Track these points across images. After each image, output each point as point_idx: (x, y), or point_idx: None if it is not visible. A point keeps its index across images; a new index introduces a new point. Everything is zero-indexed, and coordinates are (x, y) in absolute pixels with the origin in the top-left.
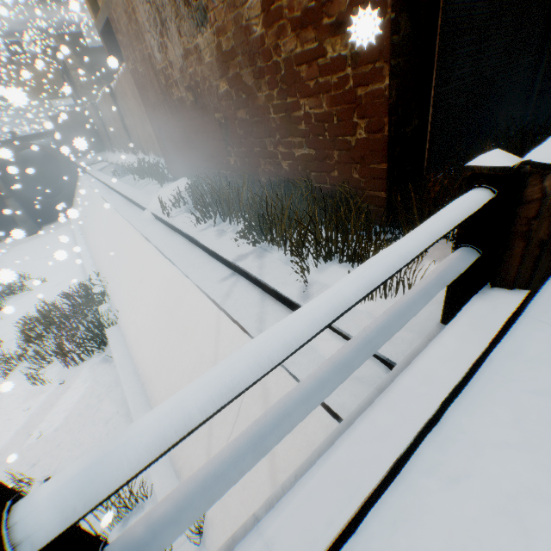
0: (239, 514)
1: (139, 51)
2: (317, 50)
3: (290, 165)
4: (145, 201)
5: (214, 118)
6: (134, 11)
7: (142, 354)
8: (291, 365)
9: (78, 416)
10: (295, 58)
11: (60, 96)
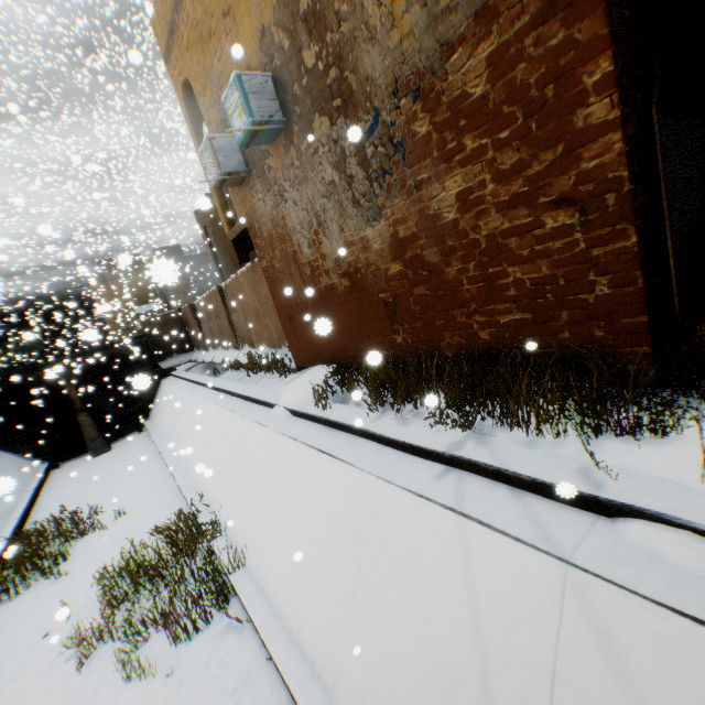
0: None
1: (280, 249)
2: (531, 223)
3: (492, 334)
4: (270, 396)
5: (378, 298)
6: (284, 217)
7: (304, 608)
8: (638, 584)
9: None
10: (501, 233)
11: (144, 302)
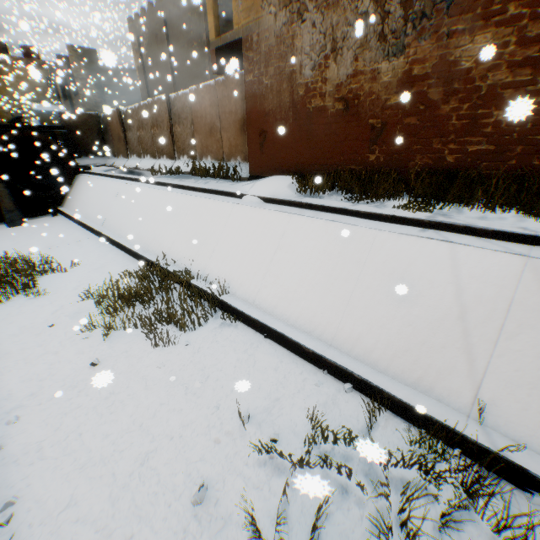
0: (537, 379)
1: (277, 67)
2: (527, 81)
3: (456, 158)
4: (235, 190)
5: (367, 123)
6: (294, 38)
7: (301, 307)
8: None
9: (233, 368)
10: (501, 85)
11: (41, 101)
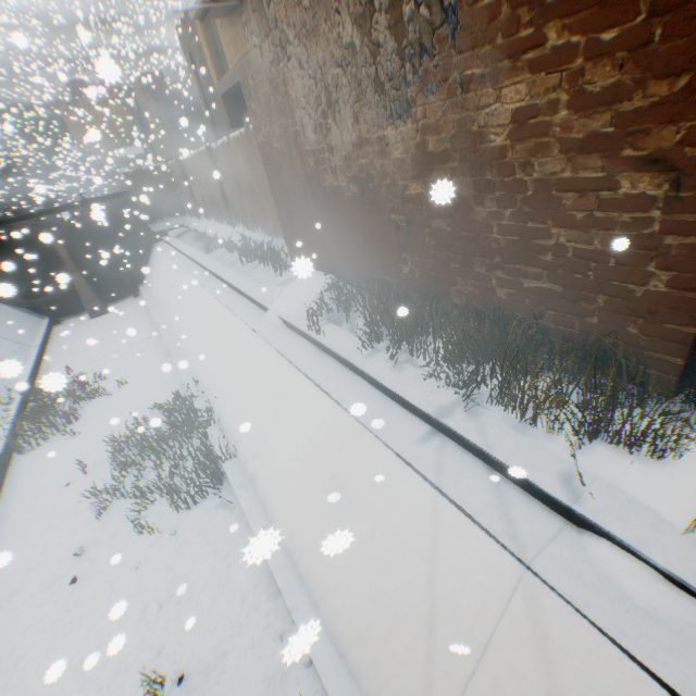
0: None
1: (280, 125)
2: (600, 180)
3: (510, 295)
4: (264, 297)
5: (389, 218)
6: (286, 83)
7: (286, 510)
8: (587, 607)
9: (203, 584)
10: (557, 182)
11: (127, 144)
